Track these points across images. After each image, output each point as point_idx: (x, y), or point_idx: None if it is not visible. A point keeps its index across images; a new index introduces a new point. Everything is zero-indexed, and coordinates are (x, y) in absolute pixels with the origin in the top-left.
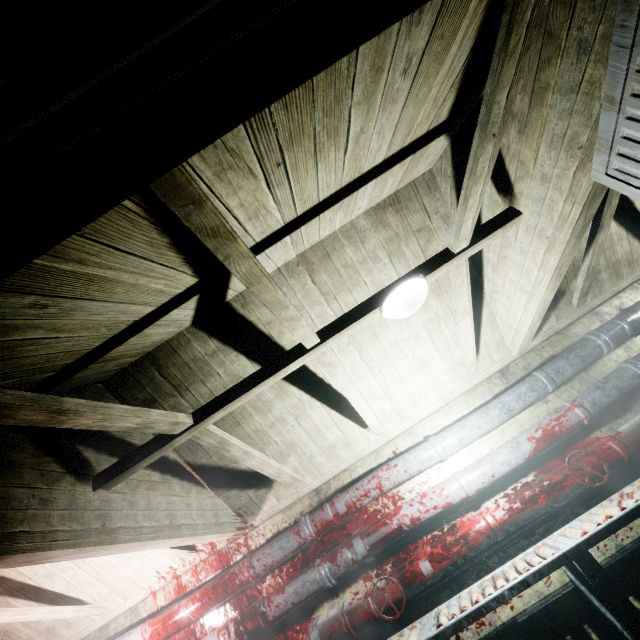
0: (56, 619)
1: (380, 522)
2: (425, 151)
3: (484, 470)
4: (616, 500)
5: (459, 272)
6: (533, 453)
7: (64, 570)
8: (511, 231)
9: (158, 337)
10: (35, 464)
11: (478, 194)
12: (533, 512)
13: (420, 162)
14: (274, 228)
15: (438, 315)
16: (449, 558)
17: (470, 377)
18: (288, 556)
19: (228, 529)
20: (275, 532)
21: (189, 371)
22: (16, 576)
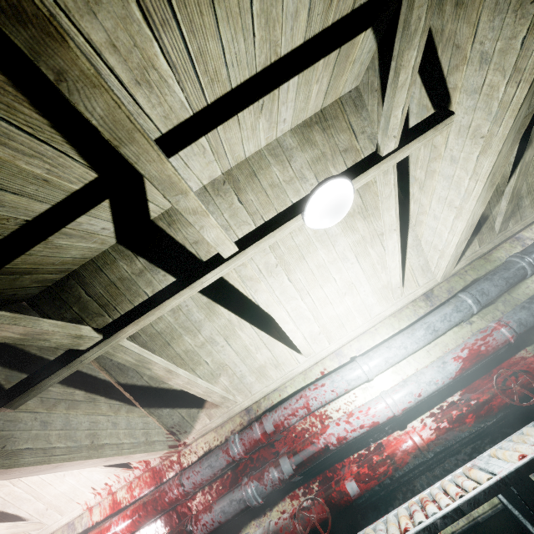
0: None
1: (307, 441)
2: (351, 50)
3: (410, 389)
4: None
5: (387, 181)
6: (459, 372)
7: None
8: (441, 138)
9: (77, 252)
10: None
11: (411, 66)
12: (461, 432)
13: (346, 69)
14: (181, 116)
15: (365, 238)
16: (375, 478)
17: (396, 300)
18: (217, 474)
19: (159, 447)
20: (207, 450)
21: (116, 290)
22: None
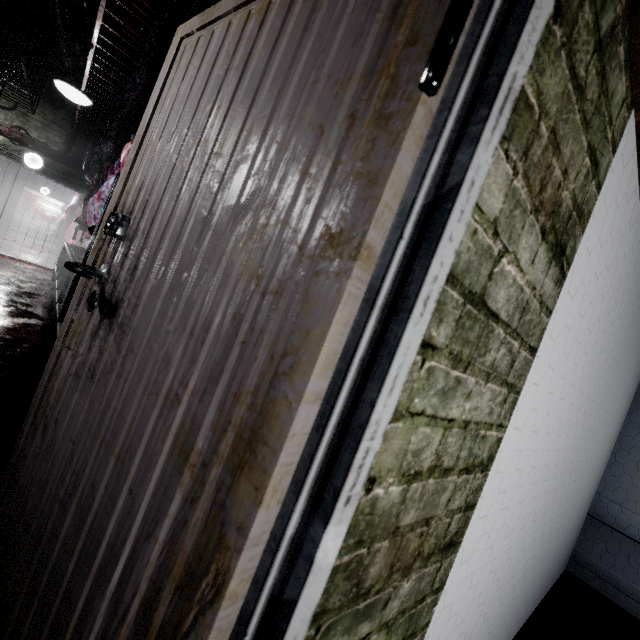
0: None
1: (30, 201)
2: None
3: (53, 212)
4: None
5: None
6: None
7: None
8: None
9: None
10: None
11: None
12: (53, 219)
13: None
14: None
15: None
16: (36, 212)
17: None
18: None
19: None
20: None
21: None
22: None
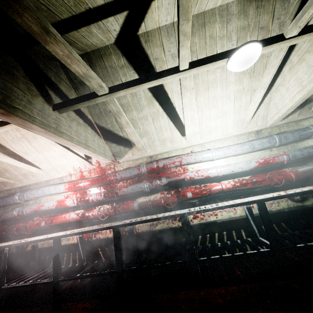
0: (28, 171)
1: (176, 175)
2: None
3: (230, 168)
4: (283, 192)
5: (278, 55)
6: (255, 168)
7: (32, 153)
8: None
9: (95, 40)
10: (25, 82)
11: None
12: (243, 188)
13: None
14: None
15: (244, 89)
16: (200, 194)
17: (241, 129)
18: (132, 176)
19: (108, 158)
20: (128, 167)
21: (106, 73)
22: (11, 148)
